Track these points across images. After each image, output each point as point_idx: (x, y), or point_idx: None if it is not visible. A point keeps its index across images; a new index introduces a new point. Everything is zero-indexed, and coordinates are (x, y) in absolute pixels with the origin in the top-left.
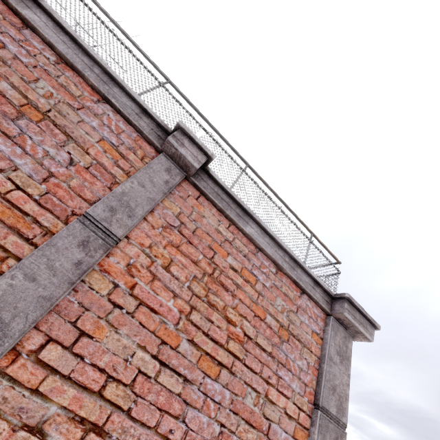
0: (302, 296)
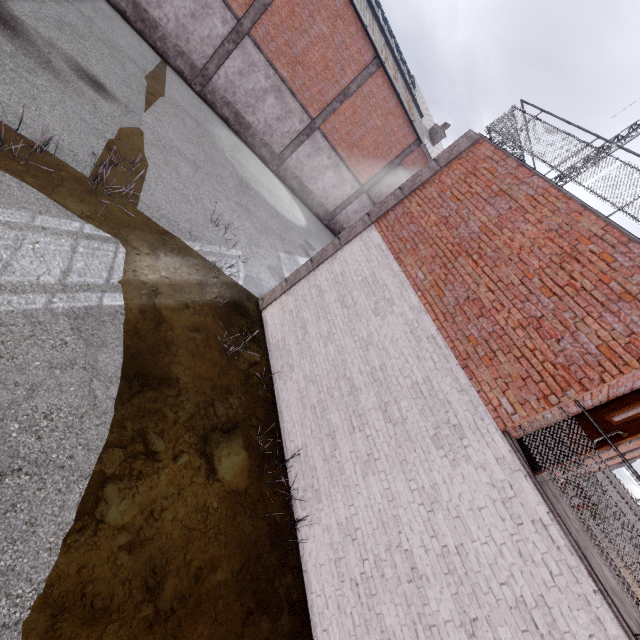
0: None
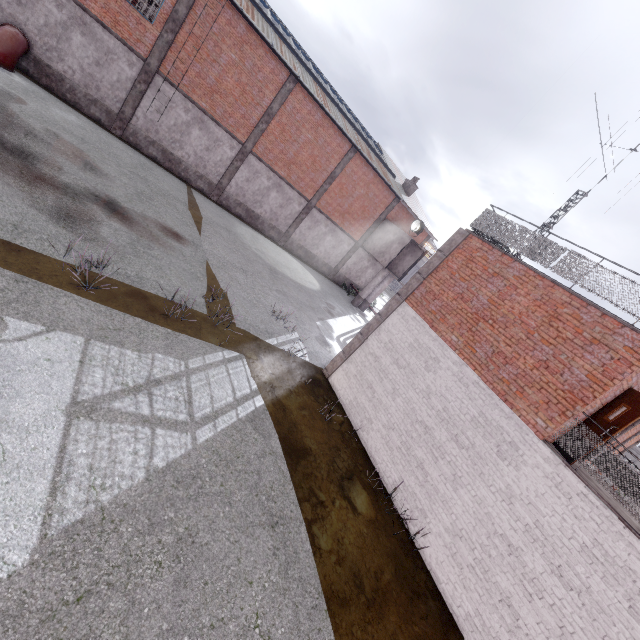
0: None
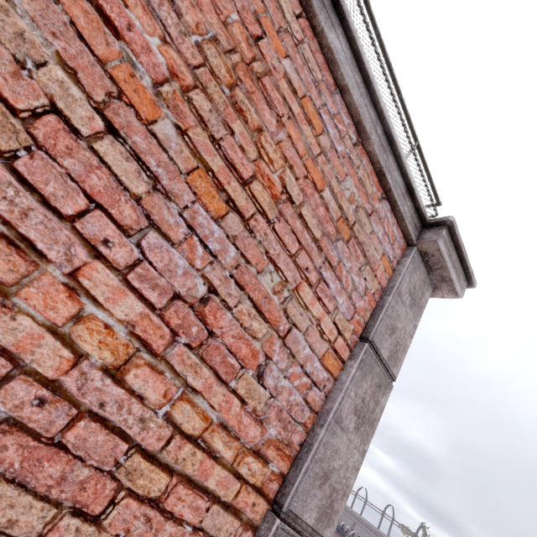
0: (384, 202)
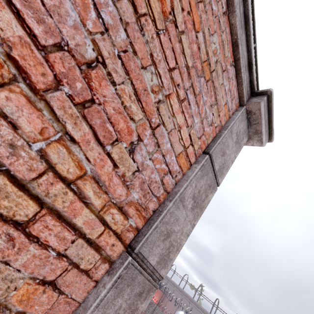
0: (232, 68)
